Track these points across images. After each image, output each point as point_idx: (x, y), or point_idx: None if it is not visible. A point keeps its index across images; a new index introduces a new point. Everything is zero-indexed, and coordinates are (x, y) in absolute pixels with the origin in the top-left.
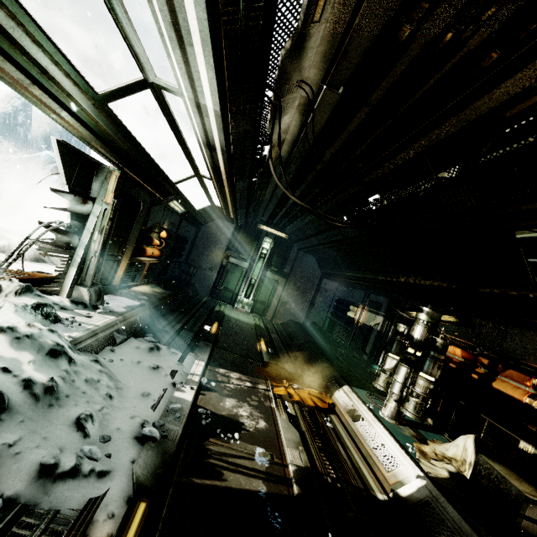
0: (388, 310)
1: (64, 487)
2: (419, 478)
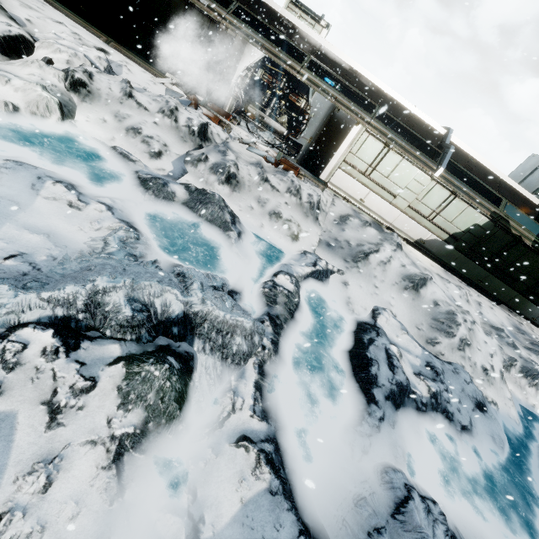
0: None
1: None
2: (286, 131)
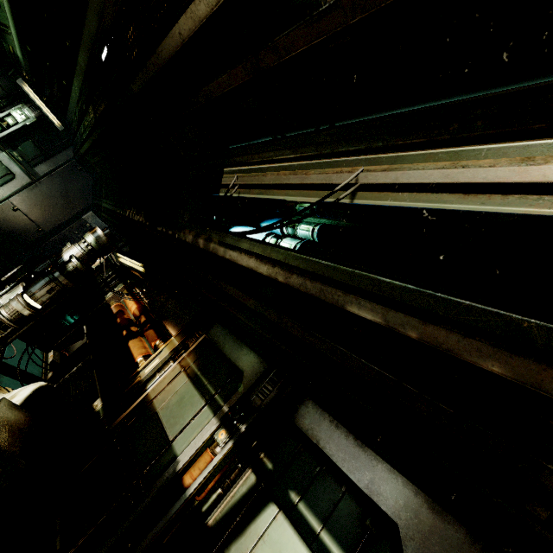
0: None
1: None
2: None
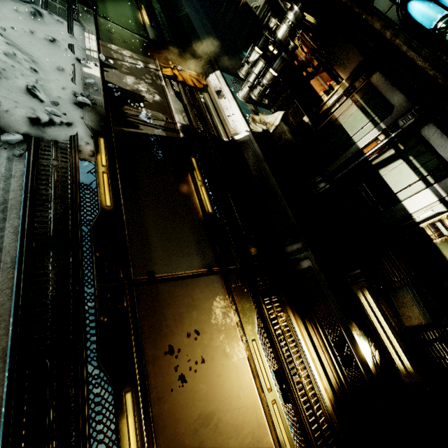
0: None
1: (51, 130)
2: (247, 132)
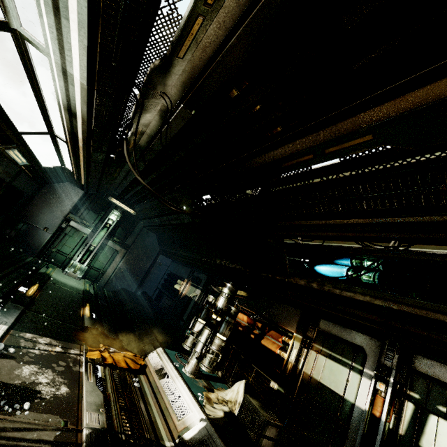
0: (205, 285)
1: None
2: (202, 421)
